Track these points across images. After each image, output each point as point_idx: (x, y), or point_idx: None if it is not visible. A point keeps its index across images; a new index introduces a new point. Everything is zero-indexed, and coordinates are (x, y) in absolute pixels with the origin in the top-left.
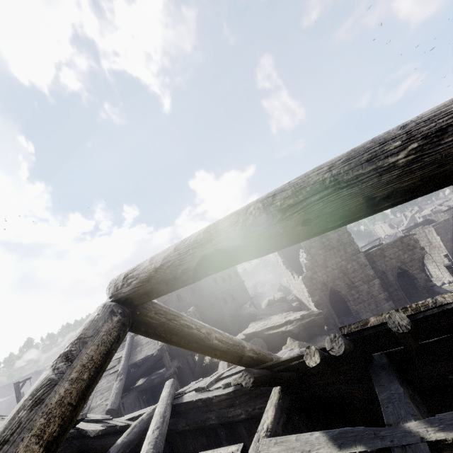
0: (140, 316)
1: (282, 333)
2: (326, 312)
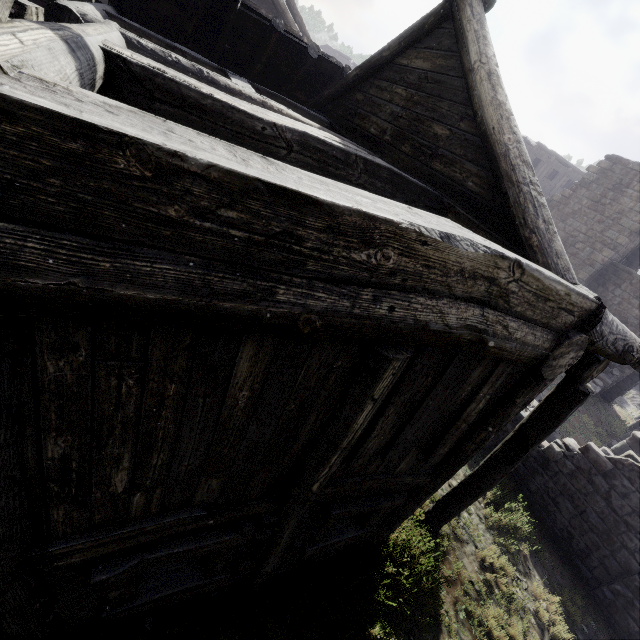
0: None
1: None
2: None
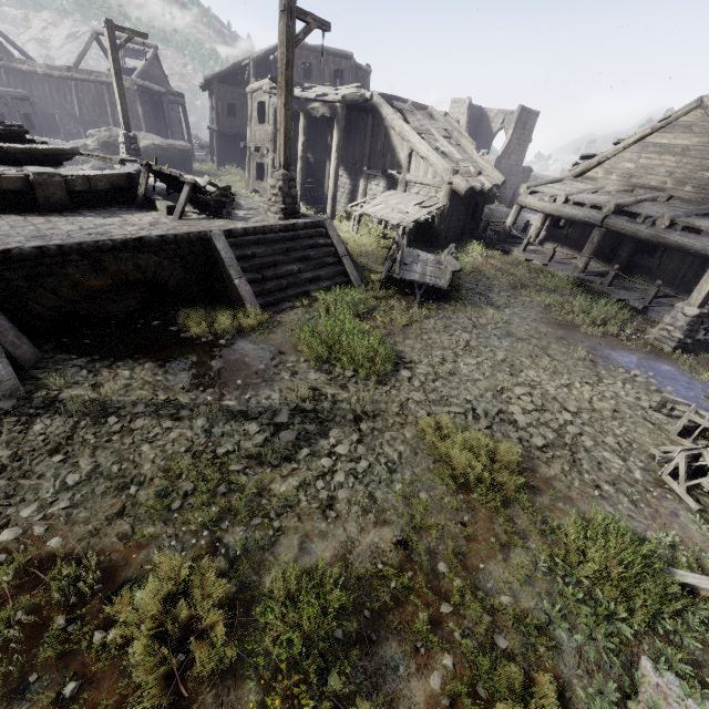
0: None
1: None
2: None
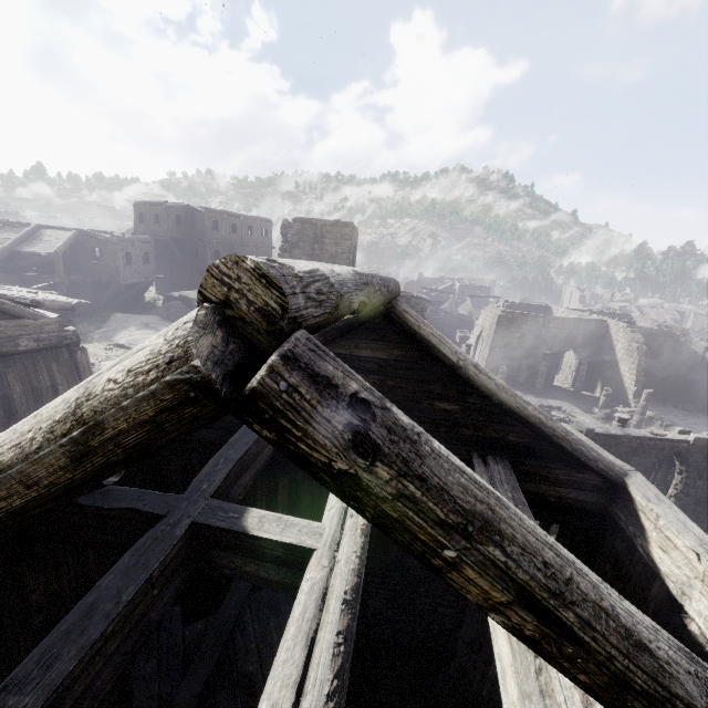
0: None
1: None
2: None
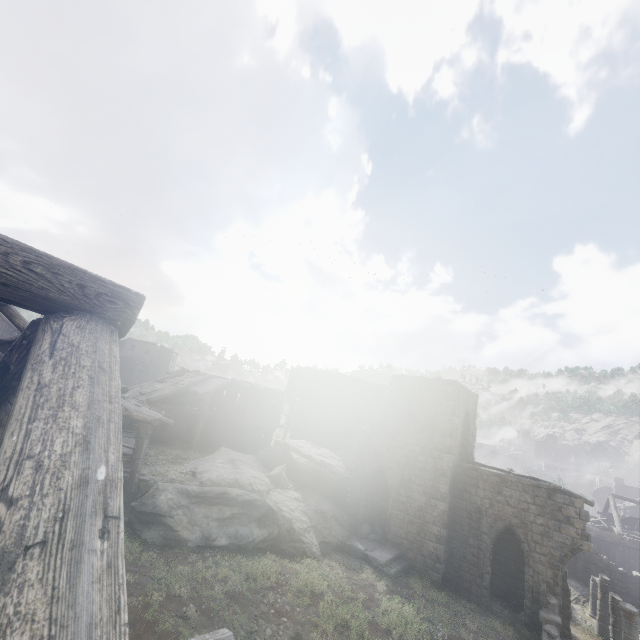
0: (0, 309)
1: (293, 459)
2: (358, 485)
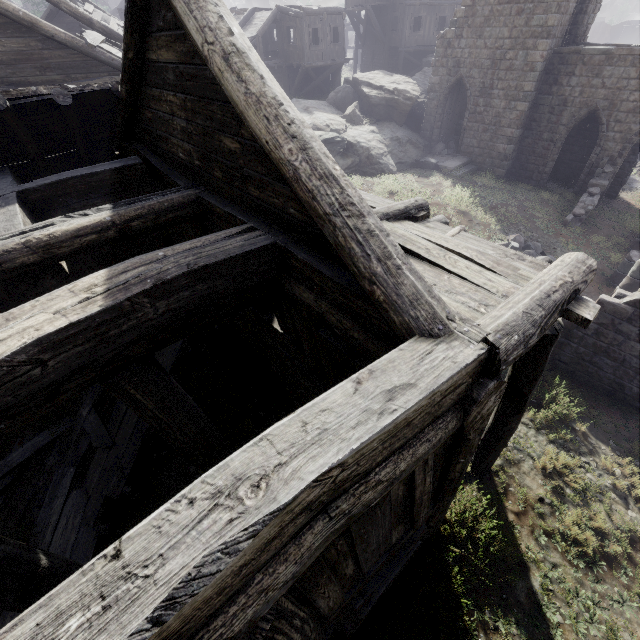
0: None
1: (365, 95)
2: (434, 106)
